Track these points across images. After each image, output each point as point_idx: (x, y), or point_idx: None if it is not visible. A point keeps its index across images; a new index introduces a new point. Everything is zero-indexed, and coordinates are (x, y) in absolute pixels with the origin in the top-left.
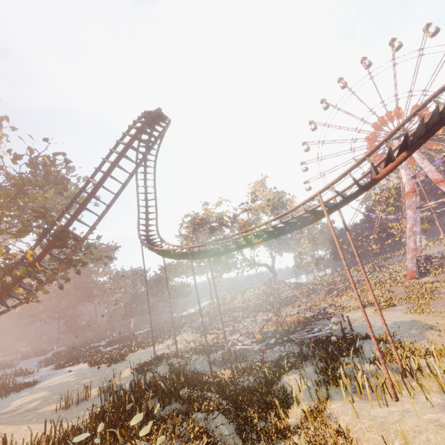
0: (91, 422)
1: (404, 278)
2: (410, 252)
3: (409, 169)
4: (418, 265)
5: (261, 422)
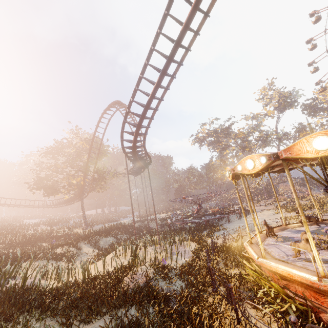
0: (85, 231)
1: None
2: None
3: None
4: None
5: None
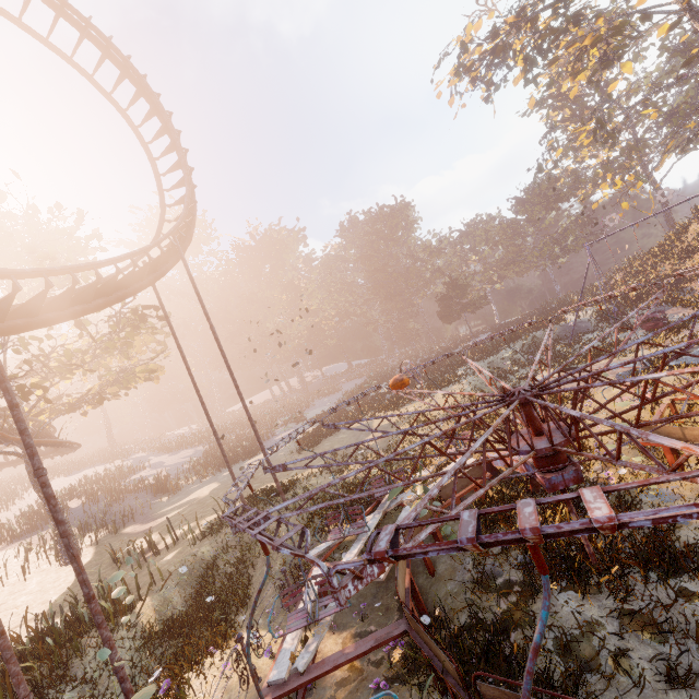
0: None
1: None
2: None
3: None
4: None
5: None
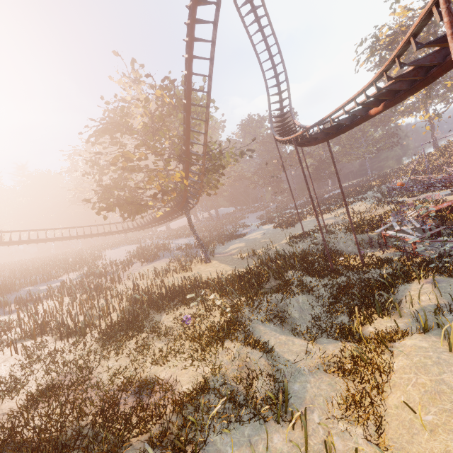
0: (227, 279)
1: None
2: None
3: None
4: None
5: (347, 317)
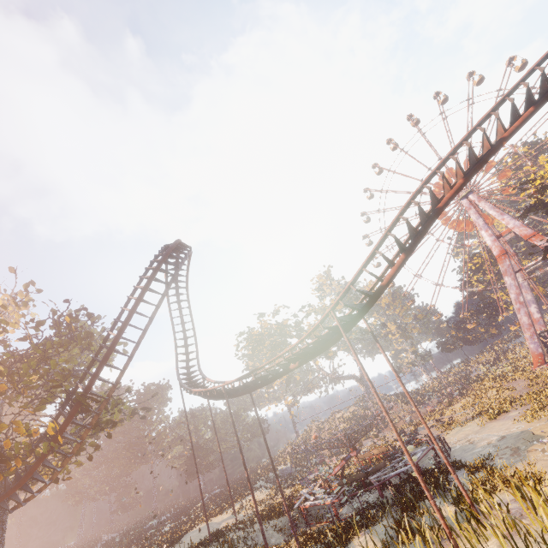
0: None
1: (532, 365)
2: (526, 330)
3: (492, 227)
4: (545, 345)
5: None
